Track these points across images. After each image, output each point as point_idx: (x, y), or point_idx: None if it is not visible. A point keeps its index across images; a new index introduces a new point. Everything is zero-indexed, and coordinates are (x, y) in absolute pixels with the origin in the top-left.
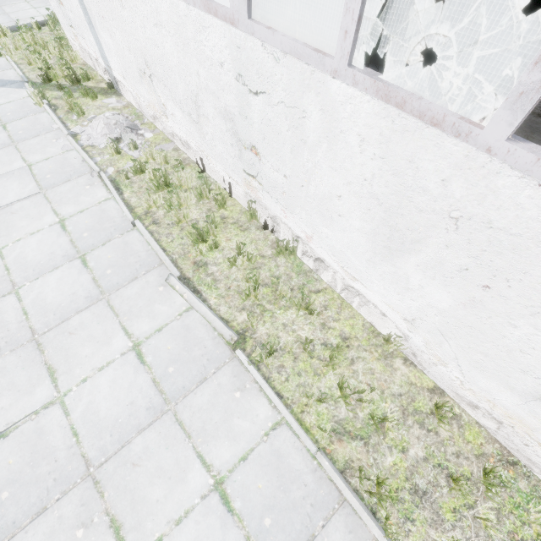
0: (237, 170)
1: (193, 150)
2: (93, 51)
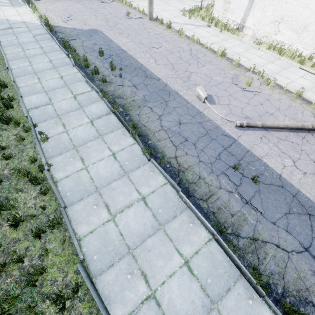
0: (312, 45)
1: (284, 44)
2: (235, 17)
